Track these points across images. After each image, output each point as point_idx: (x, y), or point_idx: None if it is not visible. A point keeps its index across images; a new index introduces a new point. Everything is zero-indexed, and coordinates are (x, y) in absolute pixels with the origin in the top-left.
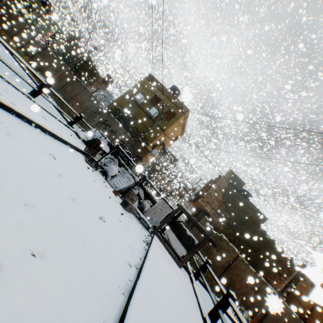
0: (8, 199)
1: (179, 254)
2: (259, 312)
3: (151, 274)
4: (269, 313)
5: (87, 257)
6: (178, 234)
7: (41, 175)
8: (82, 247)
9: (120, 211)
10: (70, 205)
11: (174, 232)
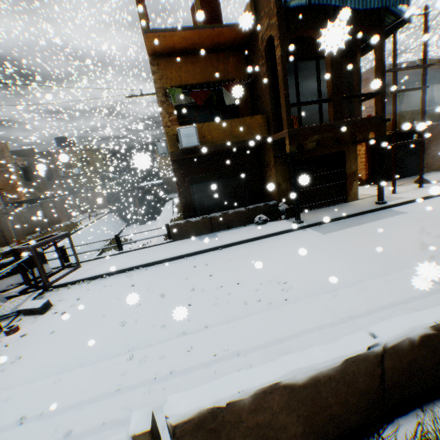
0: (195, 277)
1: (50, 271)
2: (16, 236)
3: (145, 260)
4: (5, 228)
5: (174, 269)
6: (17, 271)
7: (165, 295)
8: (173, 271)
9: (71, 303)
10: (158, 285)
11: (9, 276)
